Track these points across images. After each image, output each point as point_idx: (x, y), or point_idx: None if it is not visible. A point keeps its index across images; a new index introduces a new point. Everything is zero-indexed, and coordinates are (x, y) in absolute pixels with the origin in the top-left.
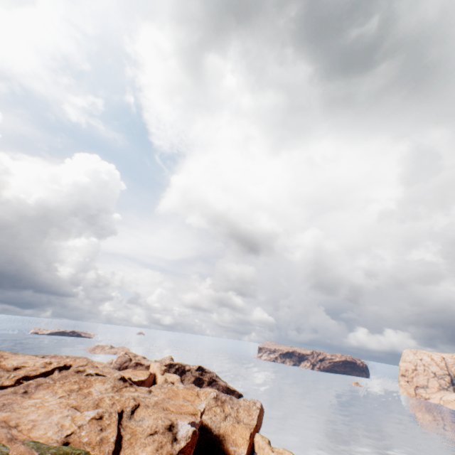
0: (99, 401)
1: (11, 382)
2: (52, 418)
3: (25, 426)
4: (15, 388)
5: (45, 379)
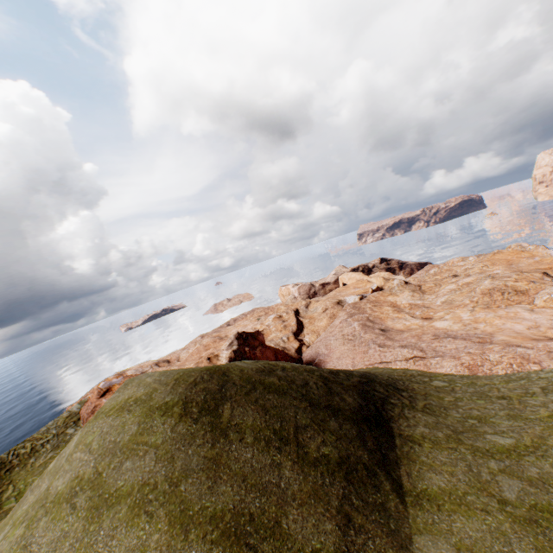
0: (510, 288)
1: (296, 344)
2: (532, 318)
3: (547, 334)
4: (367, 333)
5: (358, 317)
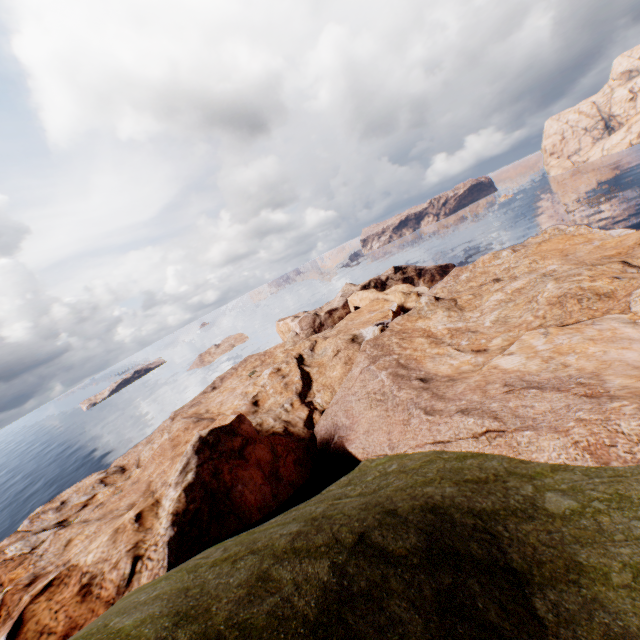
0: (589, 292)
1: (304, 411)
2: None
3: None
4: (402, 389)
5: (384, 361)
